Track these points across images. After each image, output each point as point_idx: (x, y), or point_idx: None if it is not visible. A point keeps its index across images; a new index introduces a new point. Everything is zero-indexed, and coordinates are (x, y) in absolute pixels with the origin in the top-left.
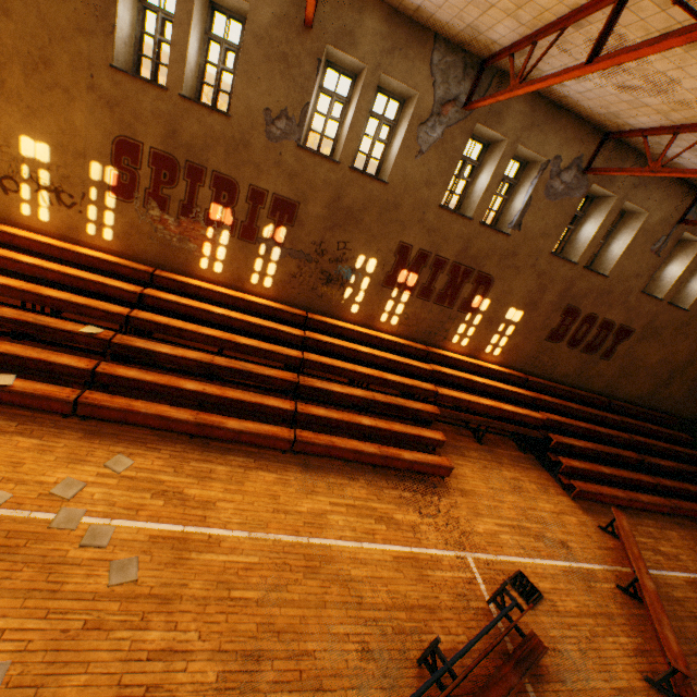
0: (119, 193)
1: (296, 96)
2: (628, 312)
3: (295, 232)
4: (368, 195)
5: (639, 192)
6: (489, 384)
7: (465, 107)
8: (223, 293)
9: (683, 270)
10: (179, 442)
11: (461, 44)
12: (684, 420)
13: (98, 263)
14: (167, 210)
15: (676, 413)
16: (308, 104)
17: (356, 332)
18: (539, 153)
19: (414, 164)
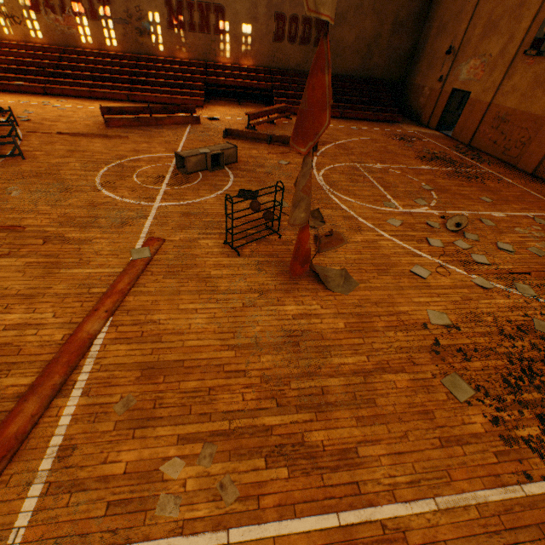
0: (34, 10)
1: None
2: None
3: (114, 8)
4: None
5: None
6: (241, 74)
7: None
8: (96, 52)
9: None
10: (84, 100)
11: None
12: (397, 84)
13: (41, 49)
14: (56, 14)
15: (388, 79)
16: None
17: (165, 61)
18: None
19: None
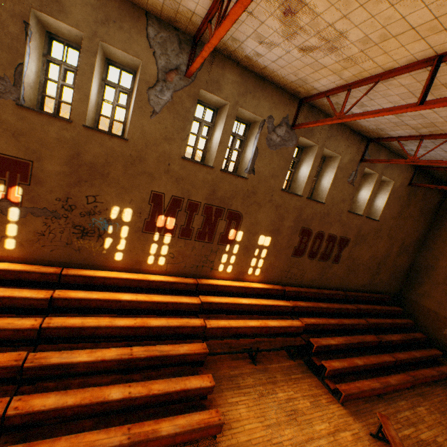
0: None
1: (5, 55)
2: (343, 226)
3: (34, 190)
4: (110, 151)
5: (332, 141)
6: (254, 304)
7: (185, 73)
8: None
9: (370, 194)
10: None
11: (170, 20)
12: (393, 295)
13: None
14: None
15: (387, 291)
16: (22, 64)
17: (121, 279)
18: (256, 113)
19: (150, 123)
